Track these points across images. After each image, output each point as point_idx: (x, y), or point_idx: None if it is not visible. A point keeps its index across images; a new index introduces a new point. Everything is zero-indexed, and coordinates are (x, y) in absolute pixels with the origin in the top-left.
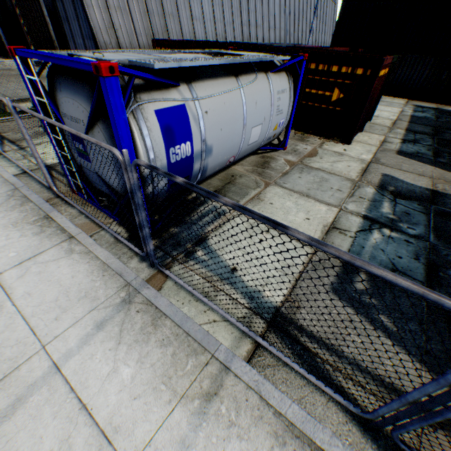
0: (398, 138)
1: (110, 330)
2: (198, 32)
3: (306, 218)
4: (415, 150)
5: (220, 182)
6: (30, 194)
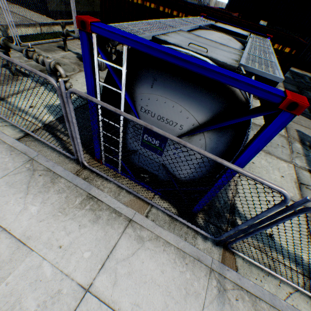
0: None
1: None
2: None
3: (281, 175)
4: None
5: None
6: (52, 167)
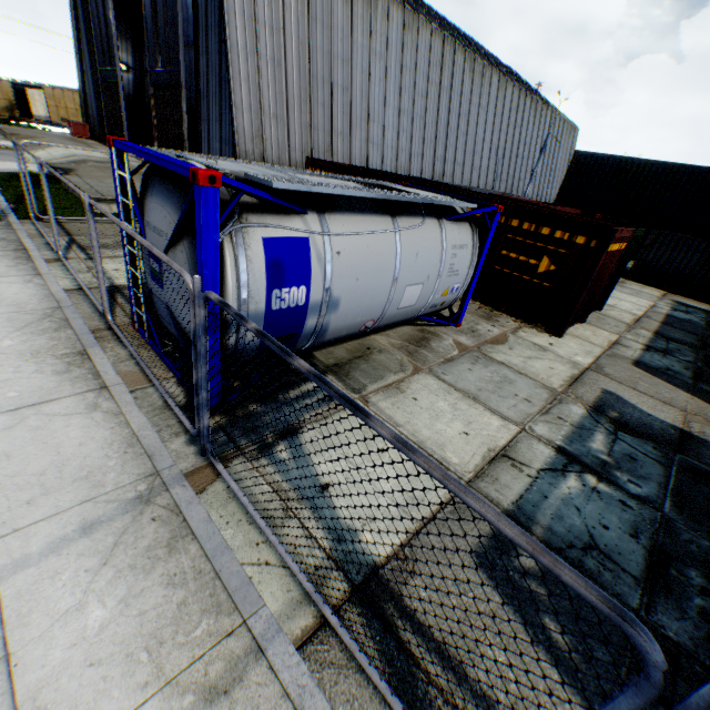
0: (639, 342)
1: (100, 539)
2: (373, 157)
3: (464, 431)
4: (664, 365)
5: (347, 354)
6: (75, 318)
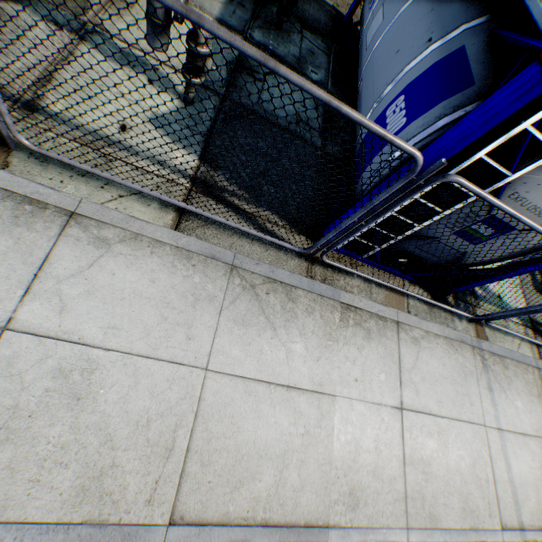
0: None
1: (495, 388)
2: None
3: None
4: None
5: None
6: (272, 273)
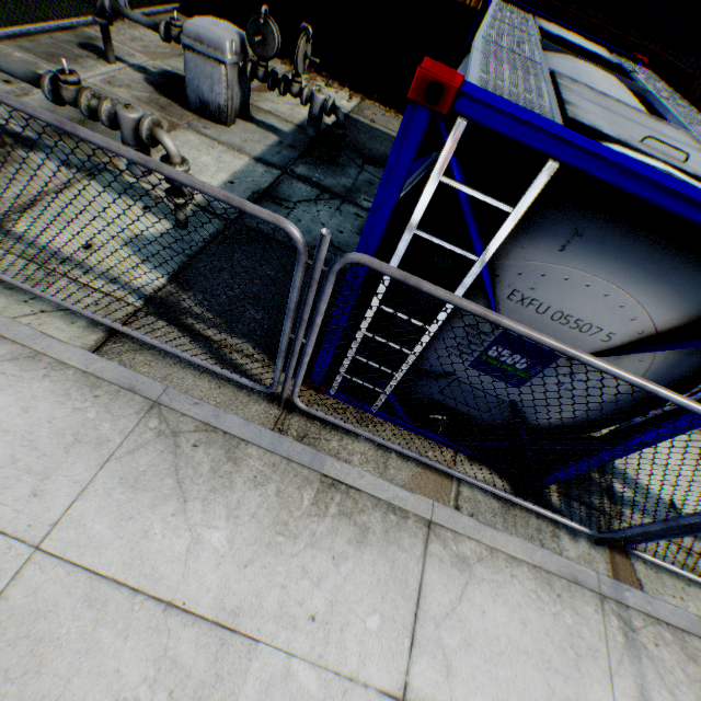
0: None
1: (660, 700)
2: None
3: None
4: None
5: None
6: (215, 418)
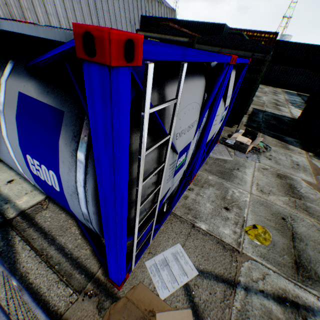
0: None
1: None
2: (53, 22)
3: None
4: None
5: None
6: None
